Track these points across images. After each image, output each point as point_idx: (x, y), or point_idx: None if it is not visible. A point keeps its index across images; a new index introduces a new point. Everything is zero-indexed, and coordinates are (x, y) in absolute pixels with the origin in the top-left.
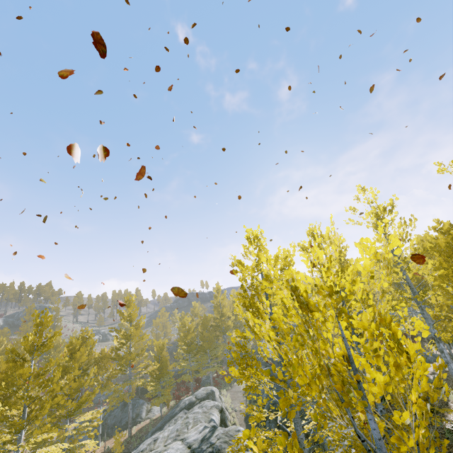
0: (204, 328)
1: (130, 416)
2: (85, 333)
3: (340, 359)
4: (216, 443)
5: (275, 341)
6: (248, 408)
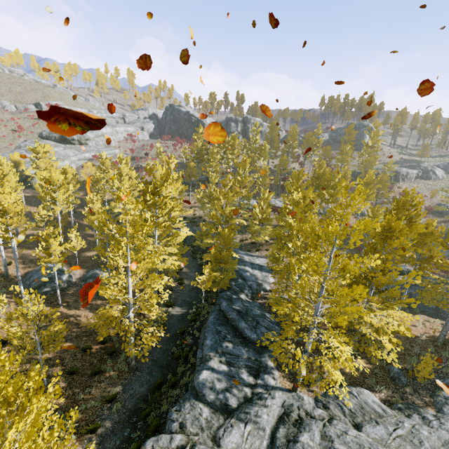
0: None
1: (448, 324)
2: (408, 196)
3: None
4: None
5: None
6: None
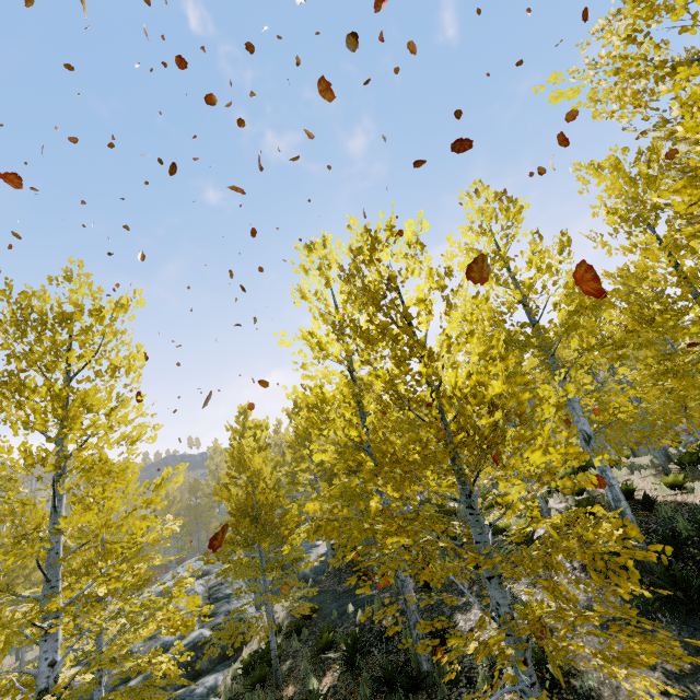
0: (194, 496)
1: None
2: None
3: (290, 486)
4: (207, 568)
5: (230, 458)
6: (230, 519)
